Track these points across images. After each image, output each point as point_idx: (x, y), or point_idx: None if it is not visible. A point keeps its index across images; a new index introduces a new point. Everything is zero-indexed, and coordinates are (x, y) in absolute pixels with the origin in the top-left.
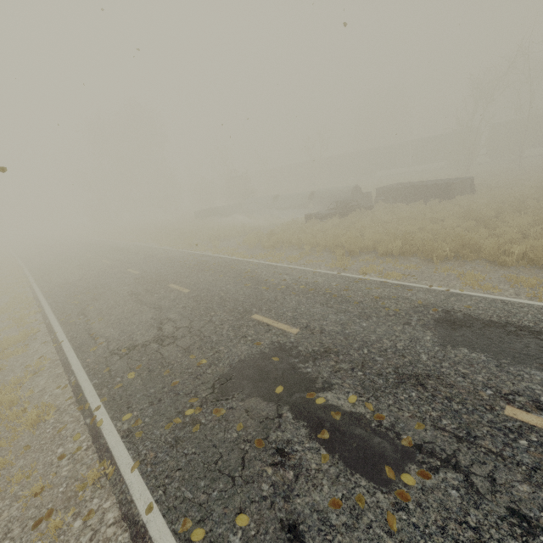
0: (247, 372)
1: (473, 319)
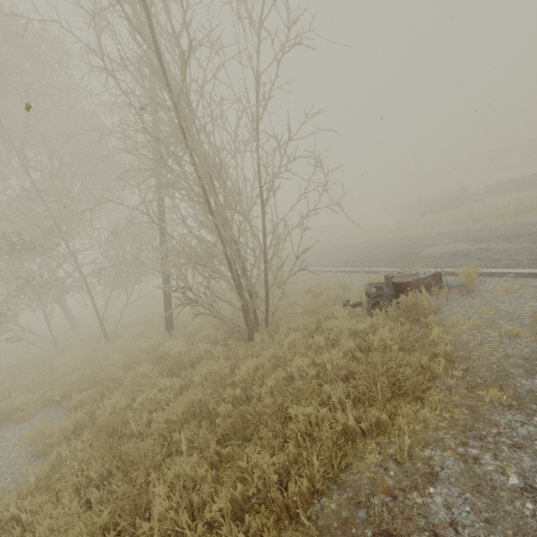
0: (432, 250)
1: None
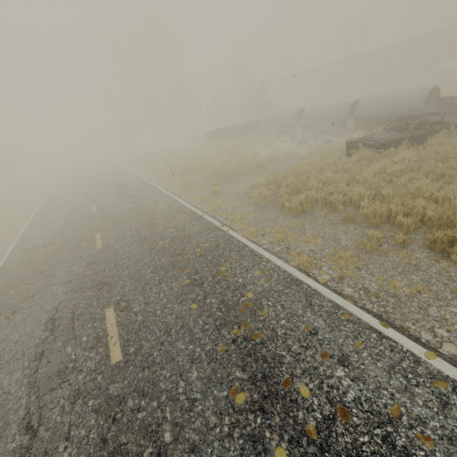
0: None
1: None
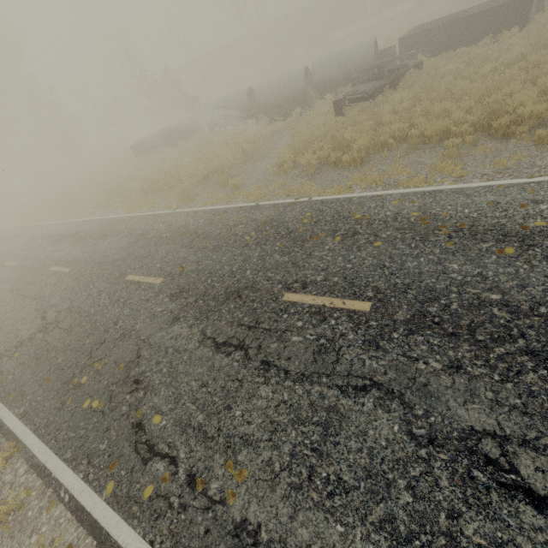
0: None
1: None
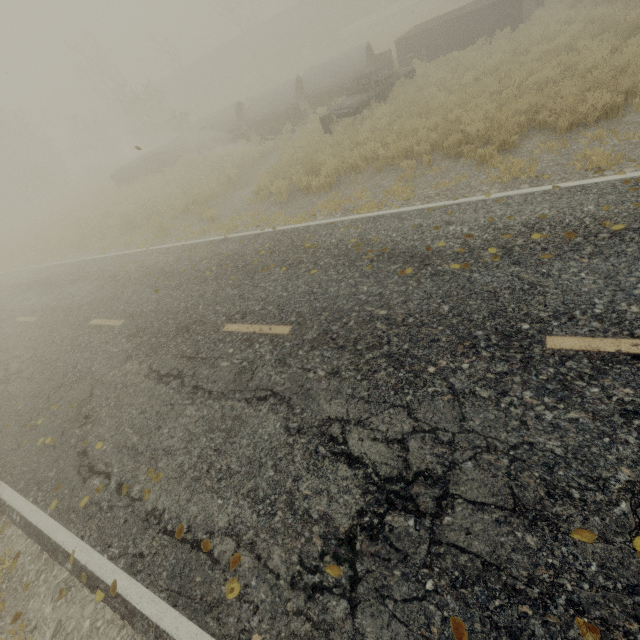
0: None
1: None
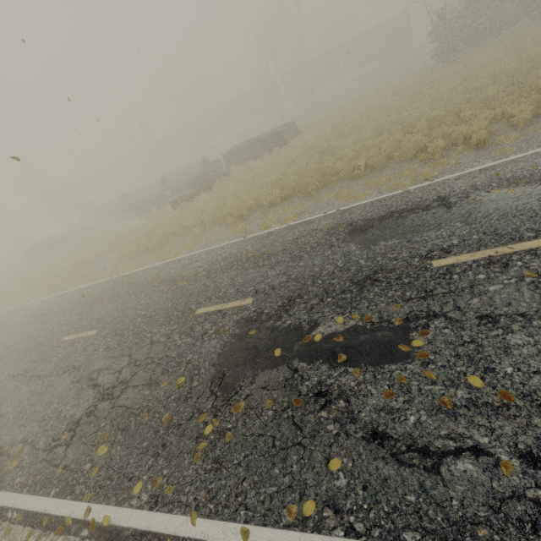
0: (235, 359)
1: (370, 221)
